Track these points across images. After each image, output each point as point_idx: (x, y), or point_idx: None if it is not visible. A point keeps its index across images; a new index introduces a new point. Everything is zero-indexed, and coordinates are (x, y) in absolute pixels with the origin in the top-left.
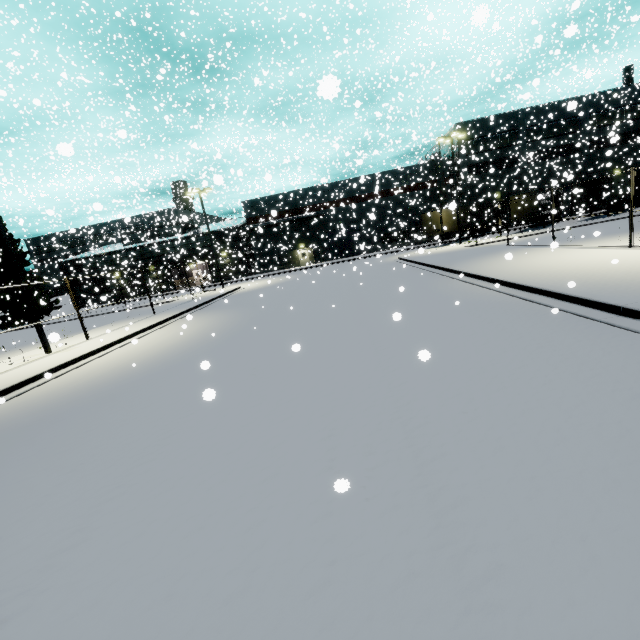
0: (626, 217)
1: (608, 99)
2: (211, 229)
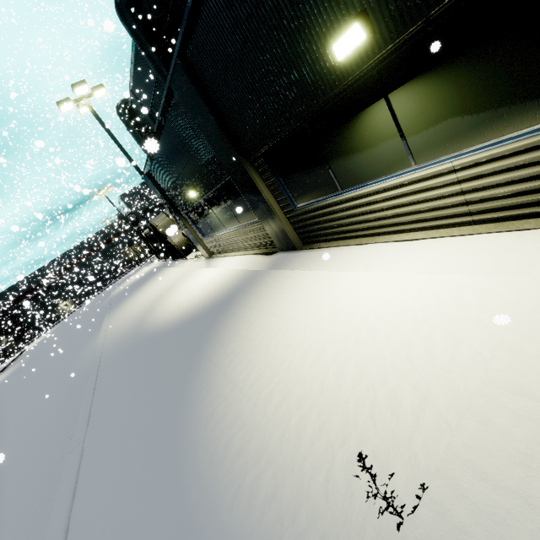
0: None
1: None
2: None
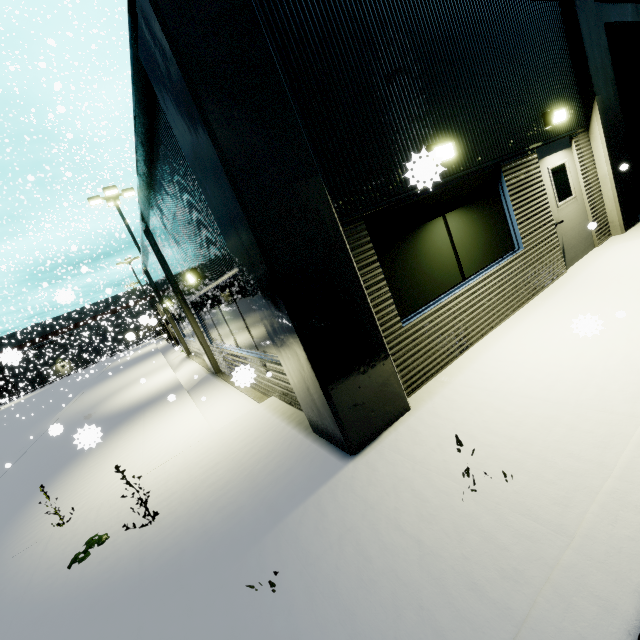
0: None
1: None
2: None
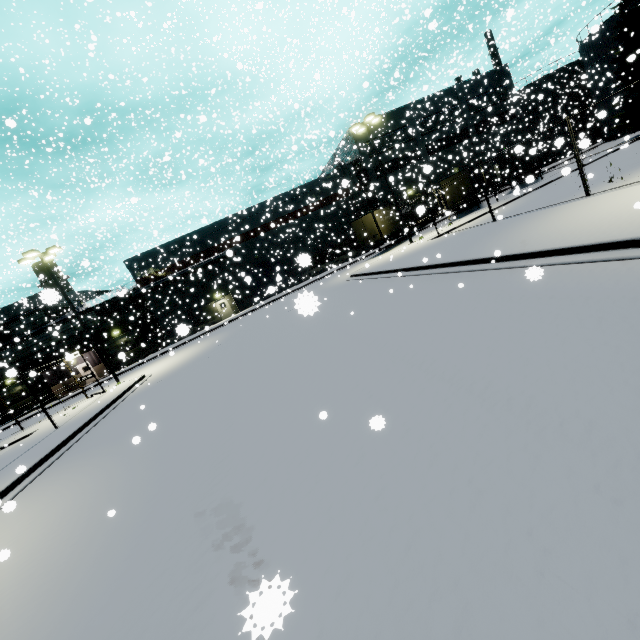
0: (572, 171)
1: (477, 85)
2: (90, 305)
